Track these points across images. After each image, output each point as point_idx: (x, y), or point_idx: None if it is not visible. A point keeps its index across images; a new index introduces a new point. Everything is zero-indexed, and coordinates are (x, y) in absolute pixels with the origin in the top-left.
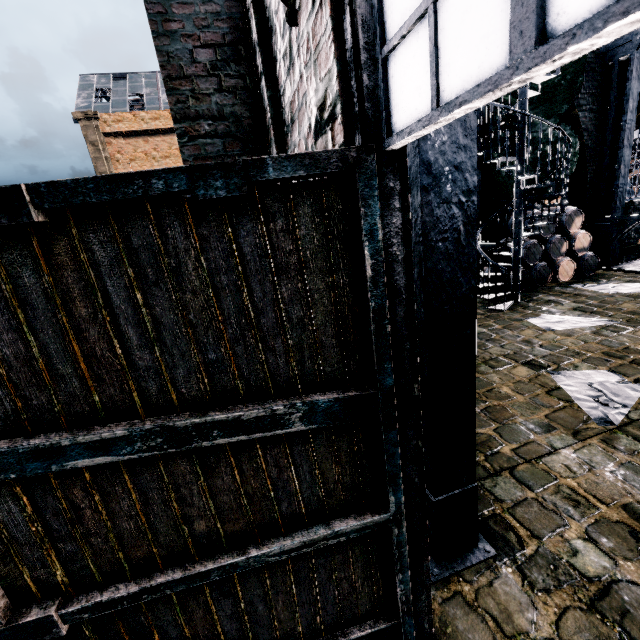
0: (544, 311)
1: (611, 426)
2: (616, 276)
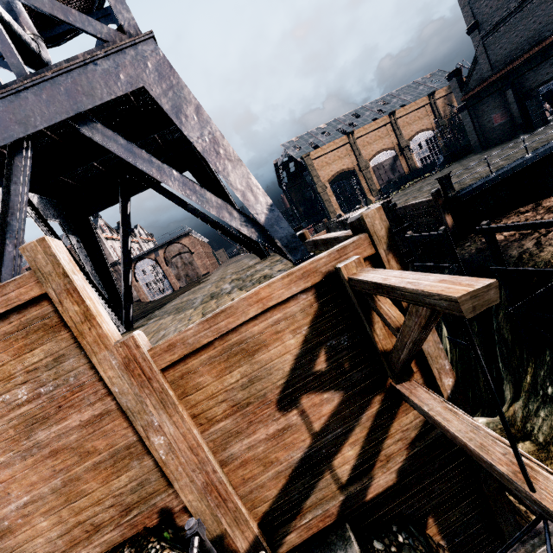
0: None
1: None
2: None
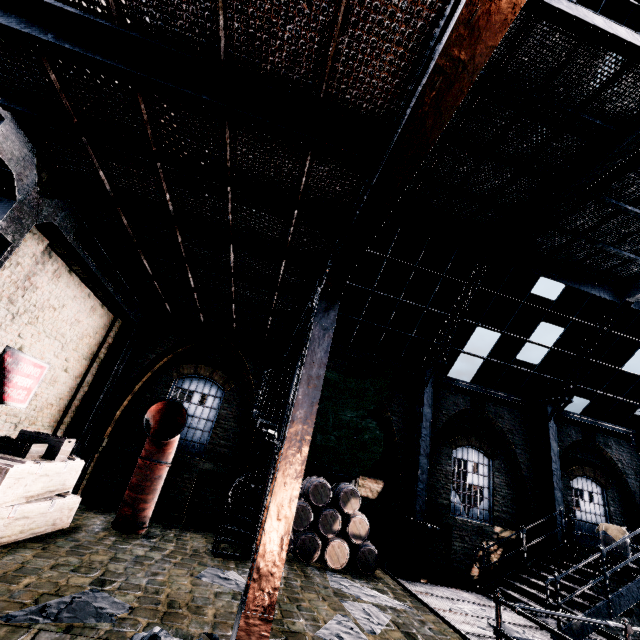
0: (242, 570)
1: (3, 621)
2: (382, 583)
